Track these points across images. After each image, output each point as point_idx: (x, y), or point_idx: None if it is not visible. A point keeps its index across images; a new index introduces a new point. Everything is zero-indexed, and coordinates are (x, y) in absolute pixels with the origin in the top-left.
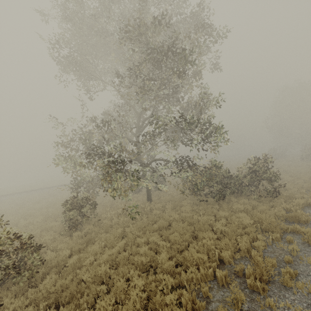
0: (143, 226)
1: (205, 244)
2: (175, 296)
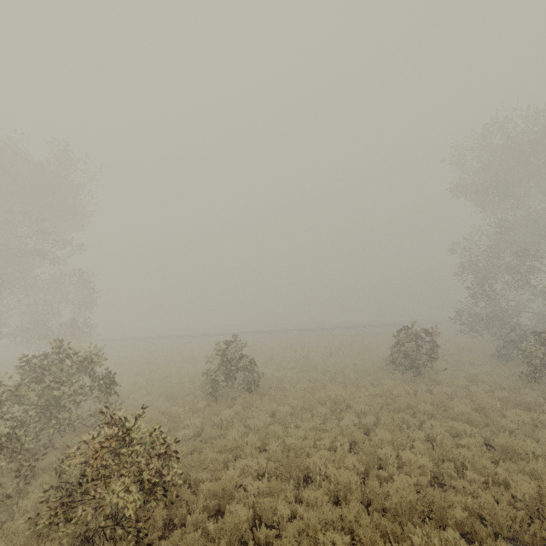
0: None
1: None
2: None
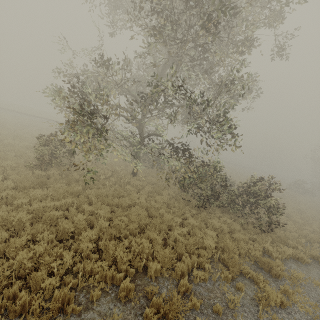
0: (103, 195)
1: (143, 244)
2: (57, 283)
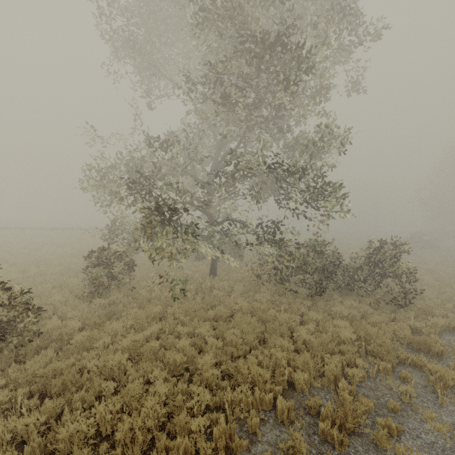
0: (192, 310)
1: (274, 355)
2: (207, 421)
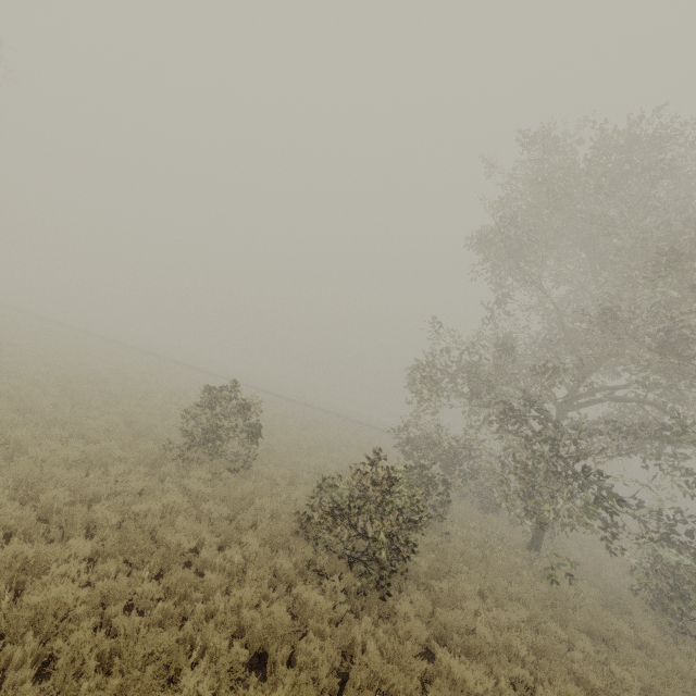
0: (546, 602)
1: None
2: None
